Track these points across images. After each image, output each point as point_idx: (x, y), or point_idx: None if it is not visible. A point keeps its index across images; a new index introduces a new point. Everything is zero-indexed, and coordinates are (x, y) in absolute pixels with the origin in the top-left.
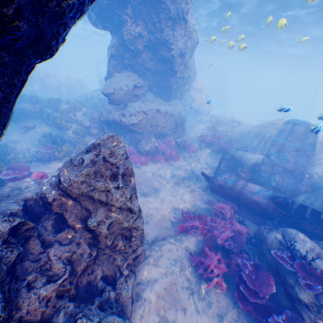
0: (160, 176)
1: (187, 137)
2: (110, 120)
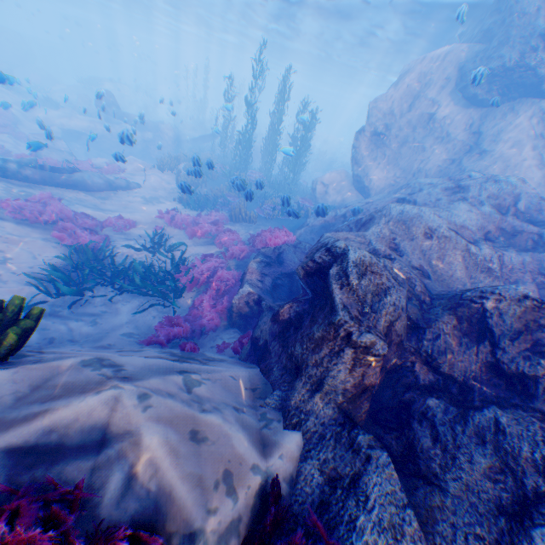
0: None
1: None
2: None
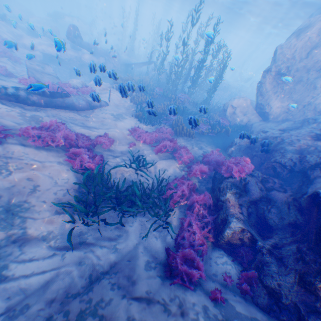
0: None
1: None
2: None
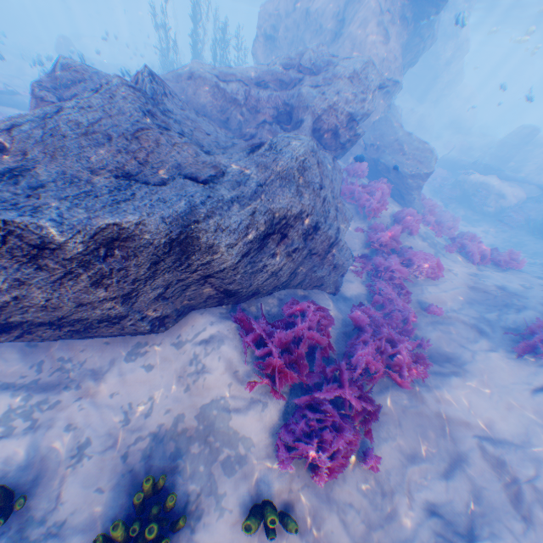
0: None
1: (431, 144)
2: None
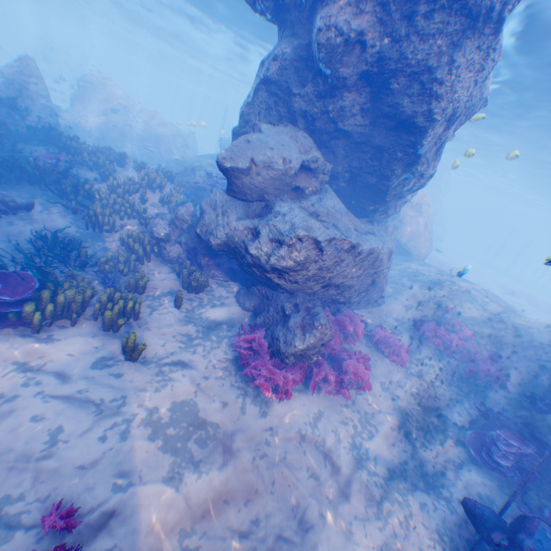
0: (321, 453)
1: (383, 308)
2: (220, 238)
